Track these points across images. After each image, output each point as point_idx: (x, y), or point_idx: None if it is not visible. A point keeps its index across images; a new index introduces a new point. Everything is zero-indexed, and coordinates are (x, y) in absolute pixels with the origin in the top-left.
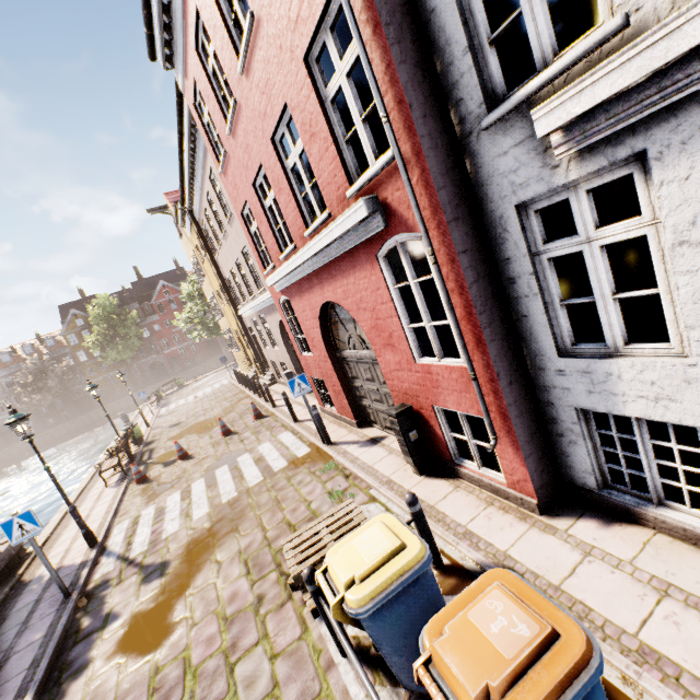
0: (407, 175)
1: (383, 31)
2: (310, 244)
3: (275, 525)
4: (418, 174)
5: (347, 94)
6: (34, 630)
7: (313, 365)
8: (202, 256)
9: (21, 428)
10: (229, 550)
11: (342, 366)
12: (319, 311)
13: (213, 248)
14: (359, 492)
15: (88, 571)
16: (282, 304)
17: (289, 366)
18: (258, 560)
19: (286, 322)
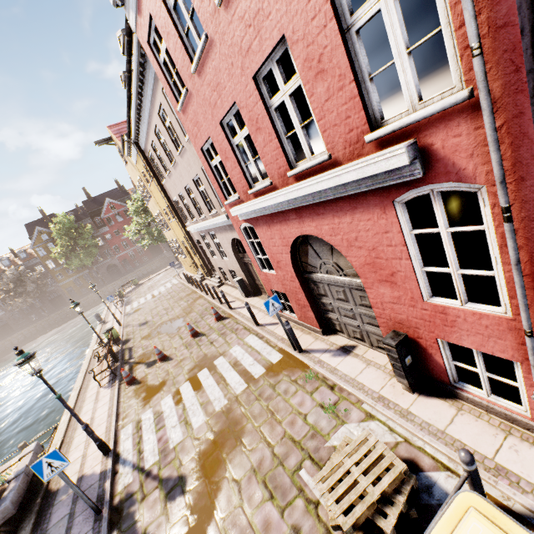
0: (494, 121)
1: None
2: (300, 185)
3: (278, 440)
4: (505, 118)
5: (389, 20)
6: None
7: (274, 281)
8: (148, 181)
9: (29, 366)
10: (242, 467)
11: (308, 285)
12: (292, 240)
13: (160, 175)
14: (352, 407)
15: (110, 483)
16: (243, 229)
17: (238, 274)
18: (277, 482)
19: (246, 244)
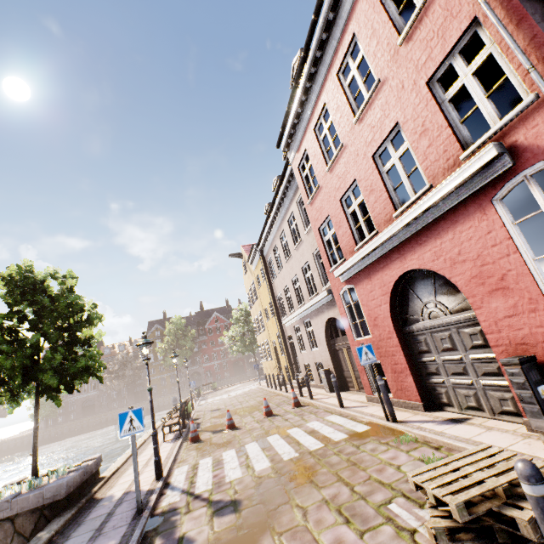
0: None
1: (529, 17)
2: (404, 215)
3: (360, 481)
4: None
5: (470, 86)
6: (108, 537)
7: None
8: (260, 283)
9: (145, 350)
10: (310, 498)
11: (407, 343)
12: (393, 284)
13: (272, 275)
14: None
15: (156, 496)
16: (342, 295)
17: (326, 365)
18: (355, 510)
19: (342, 310)
